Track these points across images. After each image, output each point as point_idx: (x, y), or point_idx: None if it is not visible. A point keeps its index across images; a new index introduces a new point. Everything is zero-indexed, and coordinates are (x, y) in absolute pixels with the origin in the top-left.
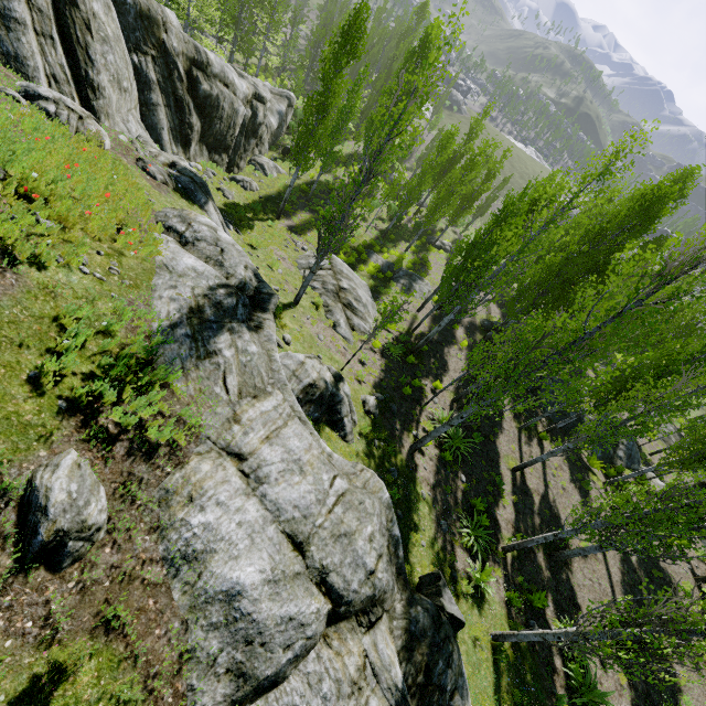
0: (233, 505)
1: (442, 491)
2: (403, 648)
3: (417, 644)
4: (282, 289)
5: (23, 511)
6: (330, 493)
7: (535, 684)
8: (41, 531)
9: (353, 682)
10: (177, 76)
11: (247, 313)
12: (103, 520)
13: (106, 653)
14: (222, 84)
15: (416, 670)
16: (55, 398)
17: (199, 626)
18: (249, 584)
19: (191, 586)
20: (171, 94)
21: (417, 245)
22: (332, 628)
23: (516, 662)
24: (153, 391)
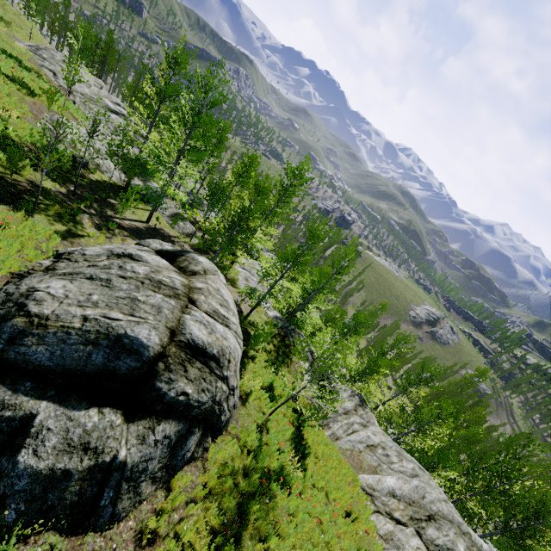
0: None
1: None
2: None
3: None
4: None
5: None
6: None
7: None
8: None
9: None
10: None
11: None
12: None
13: None
14: None
15: None
16: None
17: None
18: None
19: None
20: None
21: None
22: None
23: None
24: None
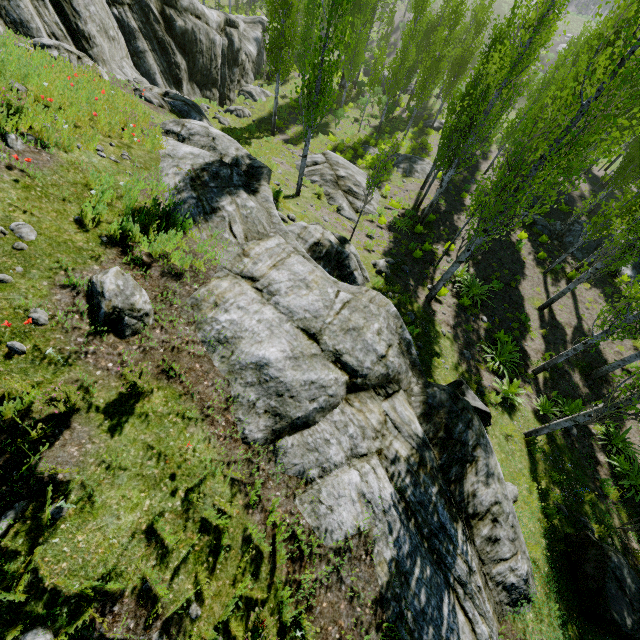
0: (251, 309)
1: (463, 330)
2: (422, 414)
3: (435, 412)
4: (284, 185)
5: (90, 299)
6: (336, 302)
7: (575, 471)
8: (103, 306)
9: (376, 430)
10: (153, 19)
11: (243, 181)
12: (148, 309)
13: (169, 389)
14: (194, 17)
15: (436, 428)
16: (97, 235)
17: (237, 383)
18: (274, 359)
19: (227, 359)
20: (153, 38)
21: (414, 131)
22: (352, 395)
23: (553, 455)
24: (170, 230)
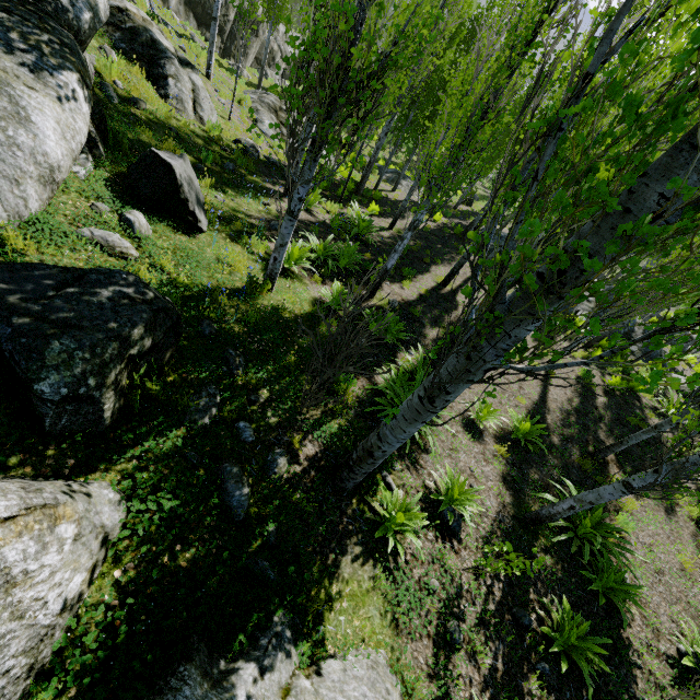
0: None
1: (306, 228)
2: None
3: None
4: (197, 63)
5: None
6: None
7: (310, 352)
8: None
9: None
10: None
11: None
12: None
13: None
14: None
15: None
16: None
17: None
18: None
19: None
20: None
21: None
22: None
23: (292, 324)
24: None
